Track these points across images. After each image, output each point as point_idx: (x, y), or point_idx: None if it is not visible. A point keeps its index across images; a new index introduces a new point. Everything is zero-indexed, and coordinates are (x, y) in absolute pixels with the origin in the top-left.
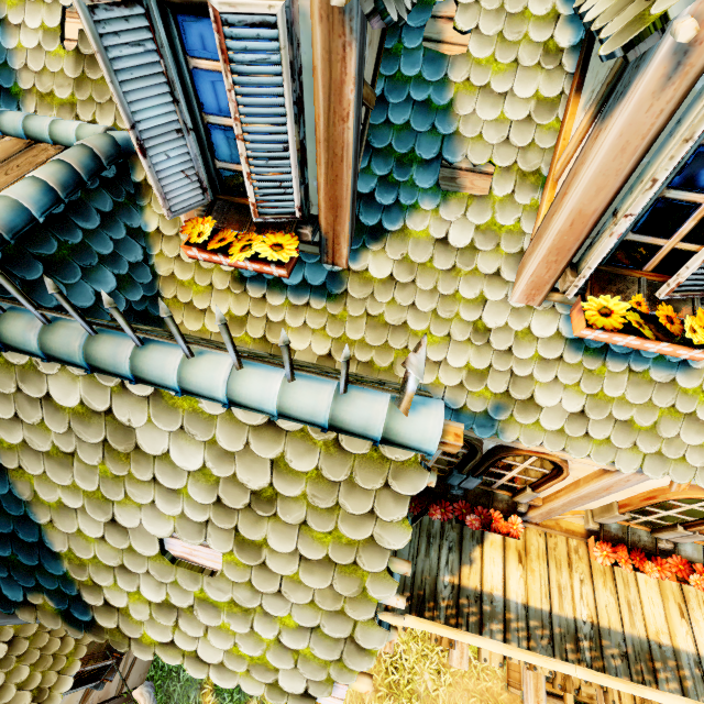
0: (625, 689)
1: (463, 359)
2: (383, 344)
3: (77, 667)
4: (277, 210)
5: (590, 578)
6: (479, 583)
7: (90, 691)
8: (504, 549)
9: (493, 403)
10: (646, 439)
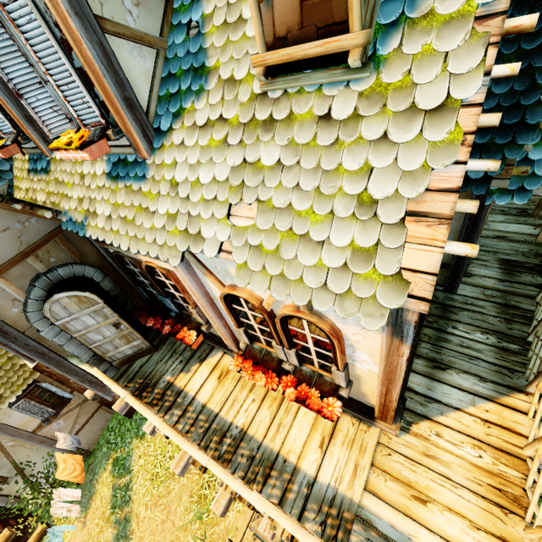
0: (175, 439)
1: (77, 193)
2: (58, 192)
3: (20, 393)
4: (8, 131)
5: (261, 400)
6: (184, 385)
7: (44, 425)
8: (214, 368)
9: (84, 215)
10: (131, 227)
